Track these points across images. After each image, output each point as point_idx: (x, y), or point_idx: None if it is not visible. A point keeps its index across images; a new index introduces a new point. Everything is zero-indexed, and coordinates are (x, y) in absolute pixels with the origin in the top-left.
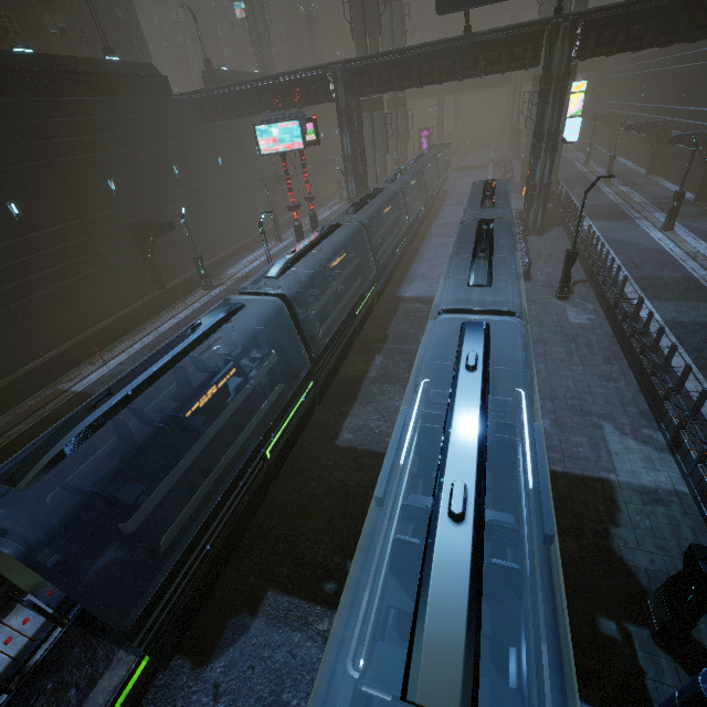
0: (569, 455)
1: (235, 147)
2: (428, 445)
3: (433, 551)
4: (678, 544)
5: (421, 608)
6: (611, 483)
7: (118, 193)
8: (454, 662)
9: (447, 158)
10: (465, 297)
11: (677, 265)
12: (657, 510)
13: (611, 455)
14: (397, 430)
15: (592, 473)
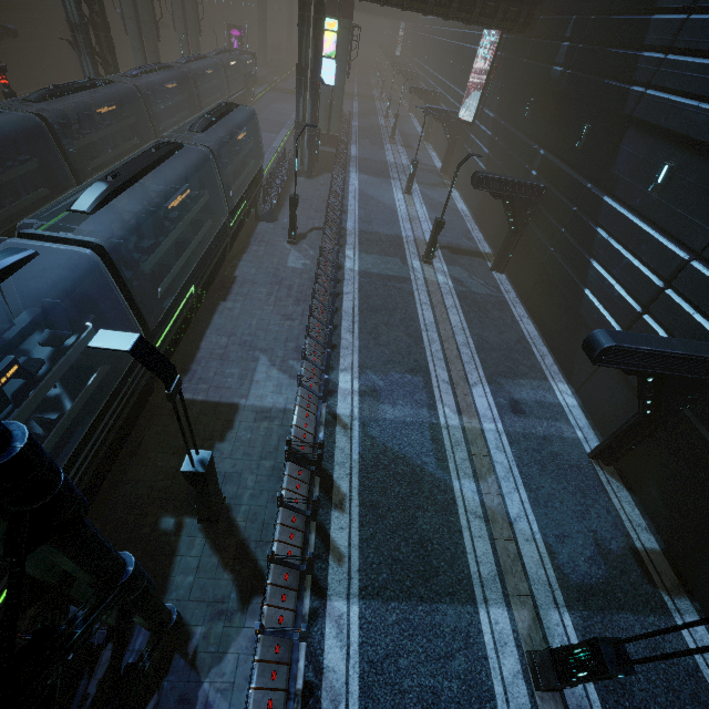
0: (216, 385)
1: None
2: None
3: None
4: (263, 449)
5: None
6: (239, 406)
7: None
8: None
9: (251, 71)
10: (109, 225)
11: (397, 225)
12: (262, 425)
13: (252, 383)
14: None
15: (228, 399)
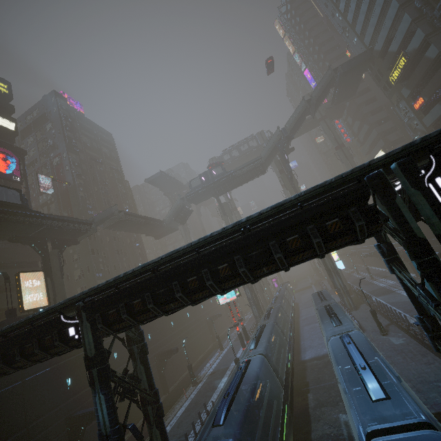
0: (433, 403)
1: (193, 307)
2: (352, 380)
3: (362, 376)
4: None
5: (366, 386)
6: None
7: (151, 340)
8: (379, 389)
9: (290, 287)
10: None
11: None
12: None
13: None
14: (337, 372)
15: None
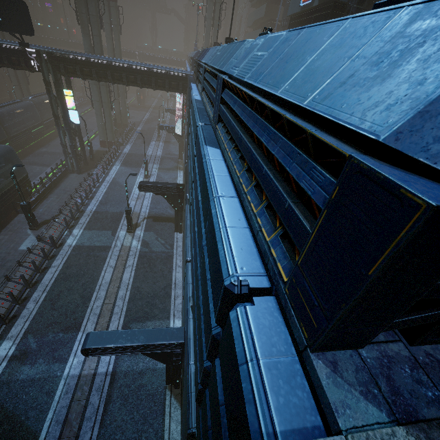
0: None
1: None
2: None
3: None
4: None
5: None
6: None
7: None
8: None
9: None
10: None
11: (125, 203)
12: None
13: None
14: None
15: None
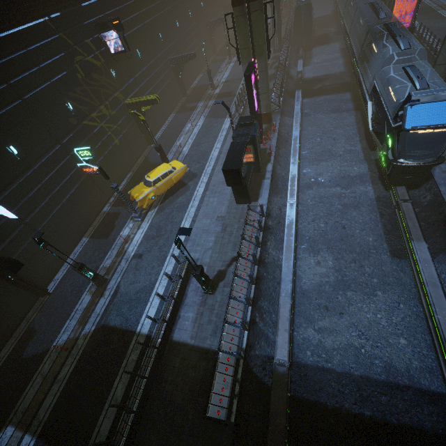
0: None
1: None
2: None
3: None
4: None
5: None
6: None
7: None
8: None
9: None
10: None
11: None
12: None
13: None
14: None
15: None
